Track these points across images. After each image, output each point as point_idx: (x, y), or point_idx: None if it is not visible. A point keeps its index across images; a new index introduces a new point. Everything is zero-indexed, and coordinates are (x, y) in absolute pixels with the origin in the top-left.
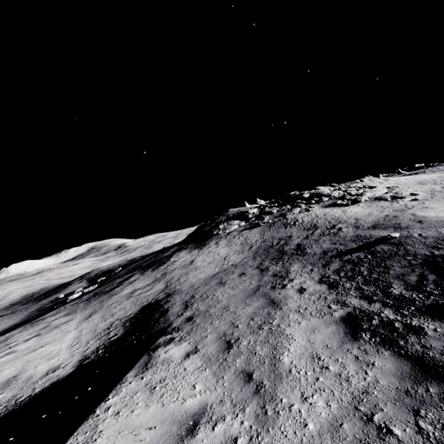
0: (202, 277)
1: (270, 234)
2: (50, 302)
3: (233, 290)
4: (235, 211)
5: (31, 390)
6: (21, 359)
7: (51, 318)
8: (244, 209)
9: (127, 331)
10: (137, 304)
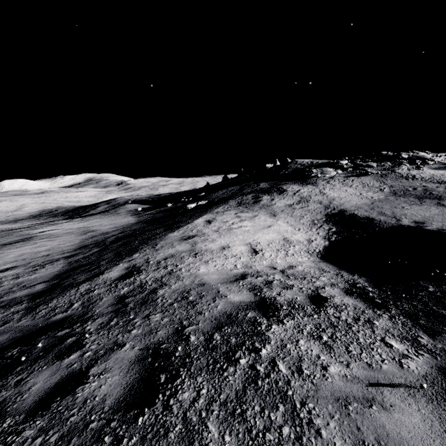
0: (358, 203)
1: (392, 182)
2: (140, 211)
3: (429, 212)
4: (307, 161)
5: (315, 247)
6: (269, 230)
7: (230, 212)
8: (321, 161)
9: (339, 227)
10: (316, 213)
